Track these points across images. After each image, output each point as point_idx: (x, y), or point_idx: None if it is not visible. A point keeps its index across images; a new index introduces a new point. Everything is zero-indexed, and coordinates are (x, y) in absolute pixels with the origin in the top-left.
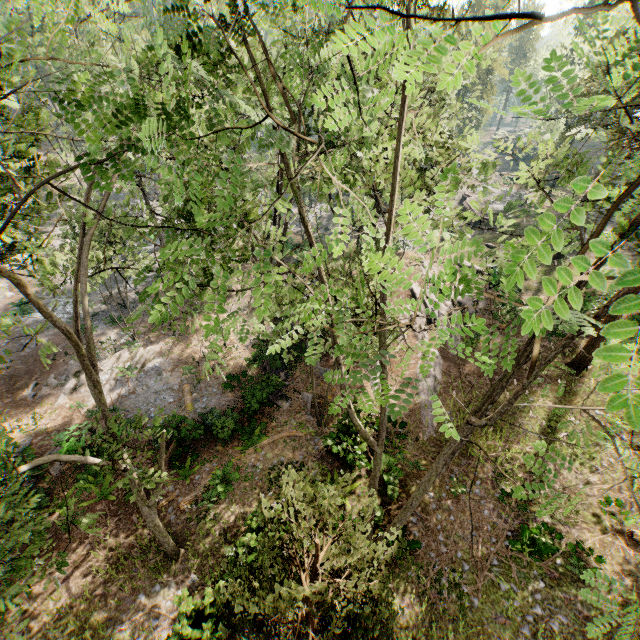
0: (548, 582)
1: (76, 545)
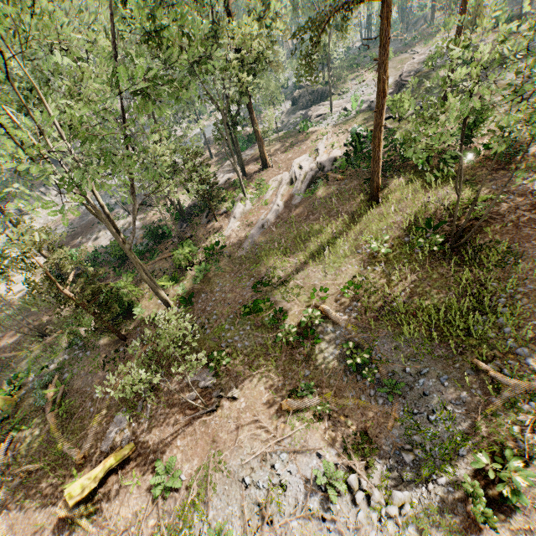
0: (252, 327)
1: None
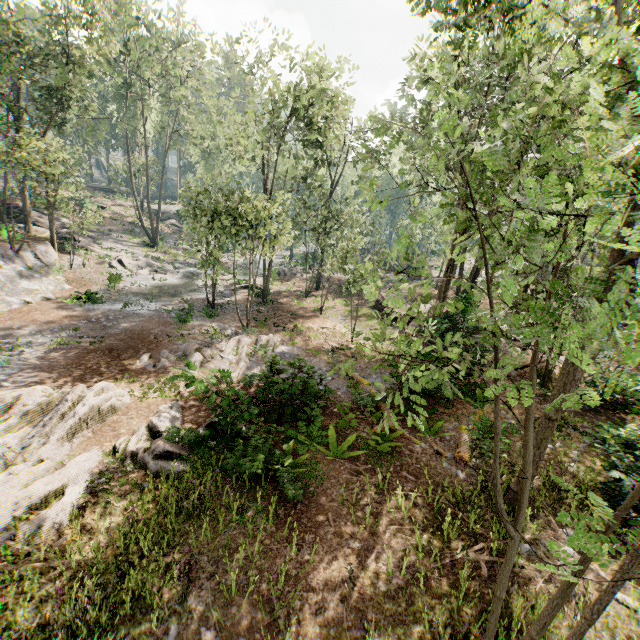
0: None
1: (348, 508)
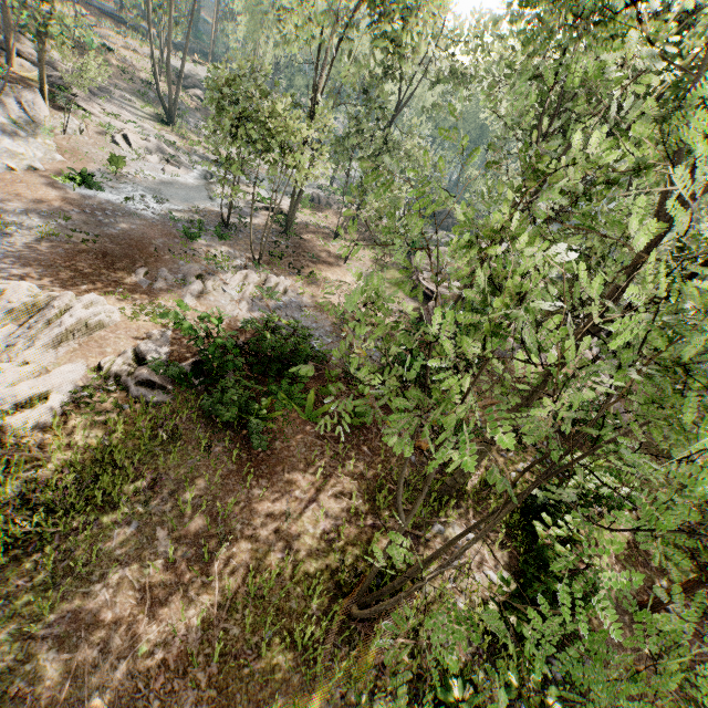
0: None
1: (304, 465)
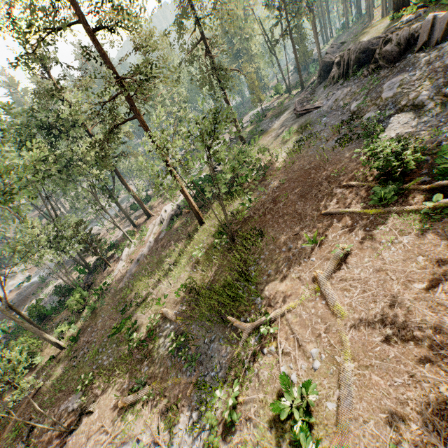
0: (117, 344)
1: None
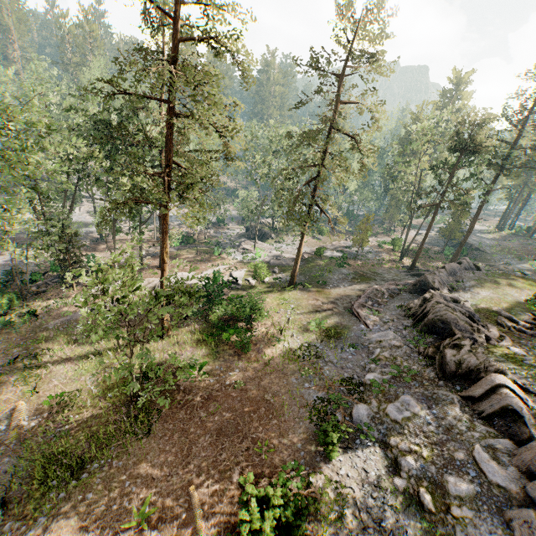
0: None
1: None
